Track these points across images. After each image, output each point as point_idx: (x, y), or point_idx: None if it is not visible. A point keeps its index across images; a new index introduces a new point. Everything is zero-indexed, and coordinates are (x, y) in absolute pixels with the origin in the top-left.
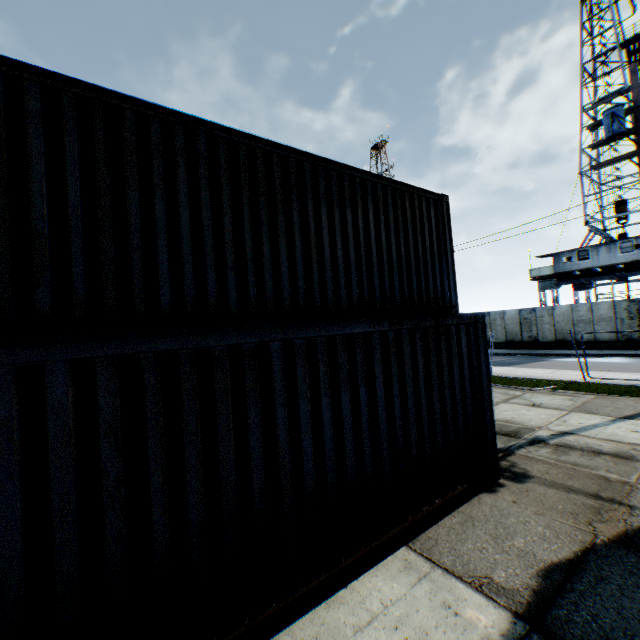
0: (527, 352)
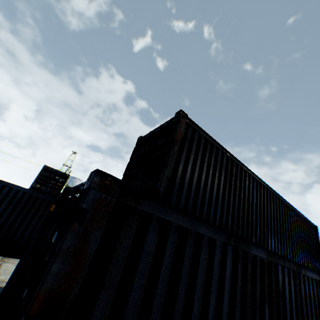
0: None
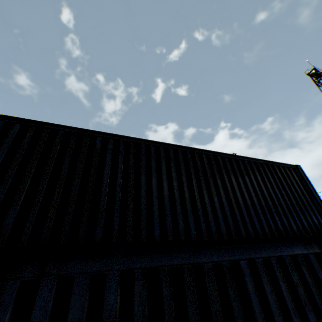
0: None
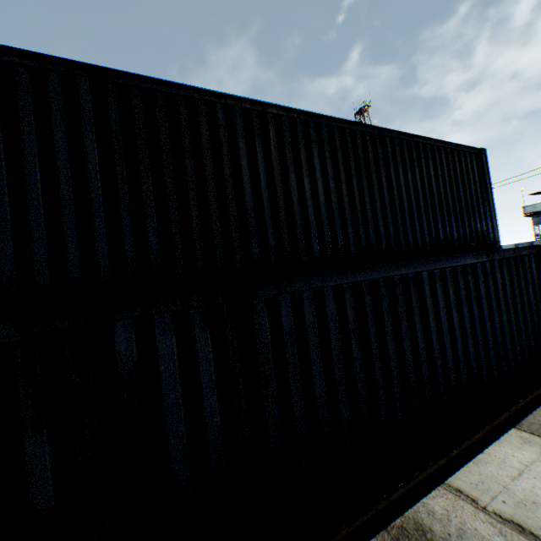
0: None
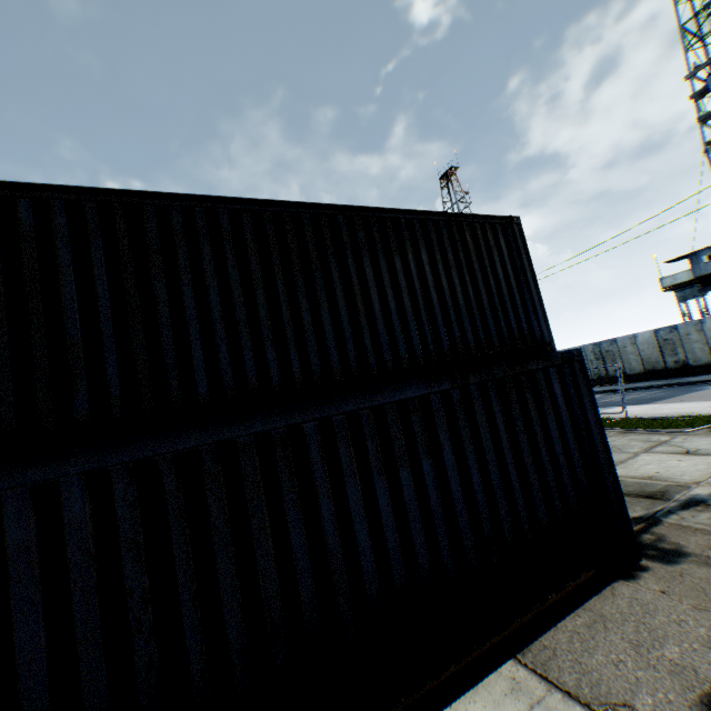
0: (675, 381)
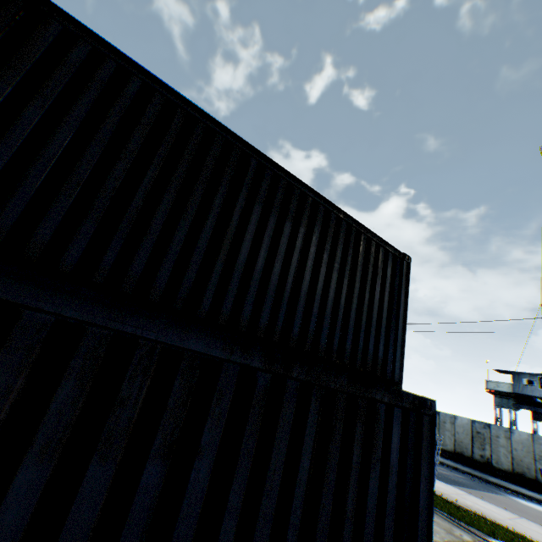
0: (478, 474)
